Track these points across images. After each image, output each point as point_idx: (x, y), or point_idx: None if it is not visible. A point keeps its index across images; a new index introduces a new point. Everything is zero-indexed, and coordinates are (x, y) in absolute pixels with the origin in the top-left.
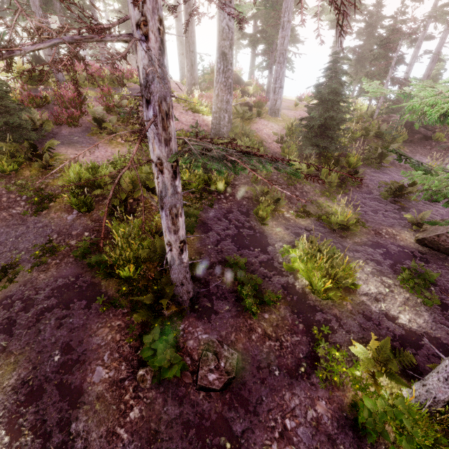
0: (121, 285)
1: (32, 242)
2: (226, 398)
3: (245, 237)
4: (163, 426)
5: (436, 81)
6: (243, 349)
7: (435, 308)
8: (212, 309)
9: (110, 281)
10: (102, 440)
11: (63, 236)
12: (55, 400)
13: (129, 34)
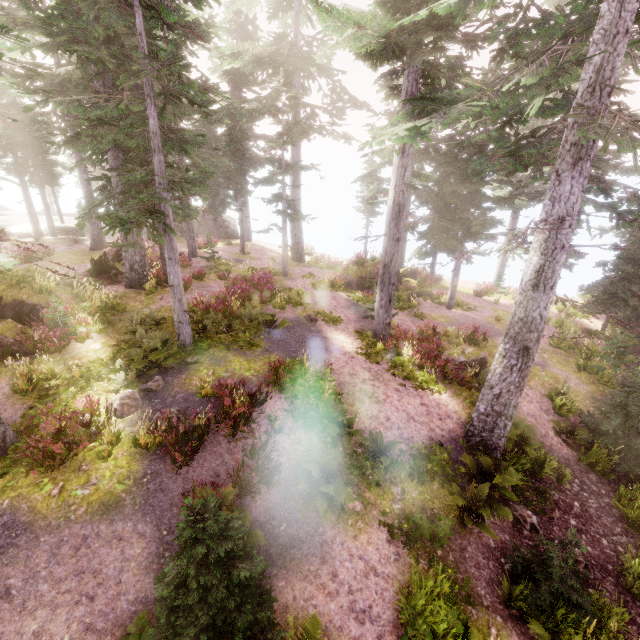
0: None
1: None
2: None
3: None
4: None
5: None
6: None
7: None
8: None
9: None
10: None
11: None
12: None
13: None
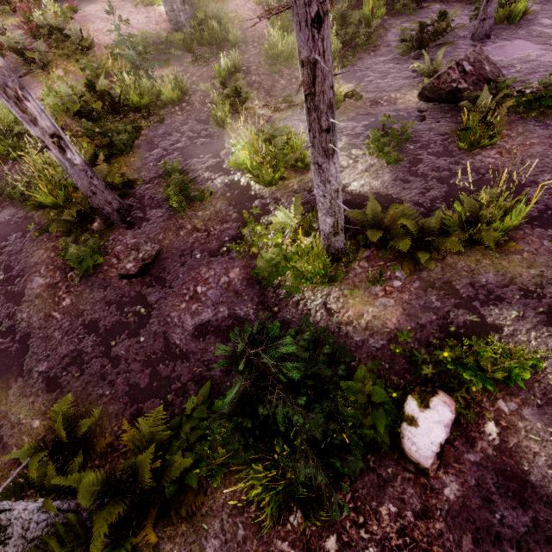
0: (50, 212)
1: None
2: (146, 281)
3: (199, 147)
4: (89, 306)
5: None
6: (169, 244)
7: (403, 167)
8: (145, 218)
9: (43, 213)
10: (41, 320)
11: (1, 186)
12: (4, 303)
13: None
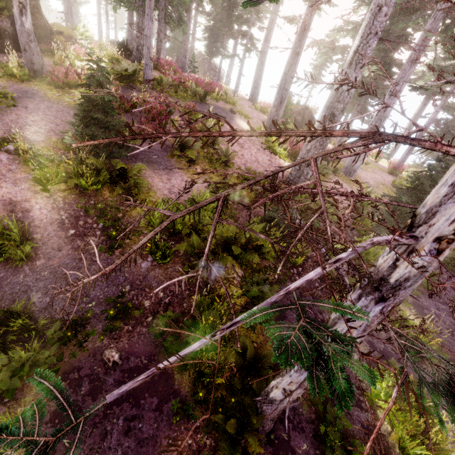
0: (198, 387)
1: (104, 290)
2: None
3: None
4: None
5: None
6: None
7: None
8: (289, 443)
9: (184, 375)
10: None
11: (136, 290)
12: None
13: (415, 238)
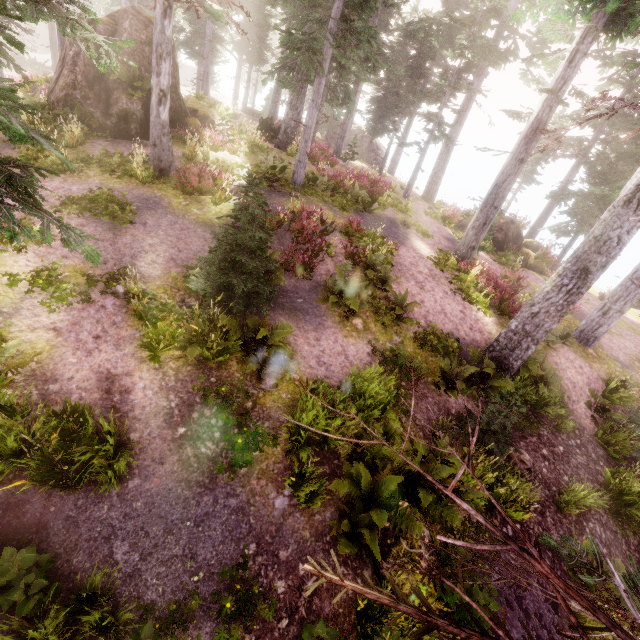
0: None
1: (217, 548)
2: None
3: None
4: None
5: None
6: None
7: None
8: None
9: None
10: None
11: (265, 554)
12: None
13: None
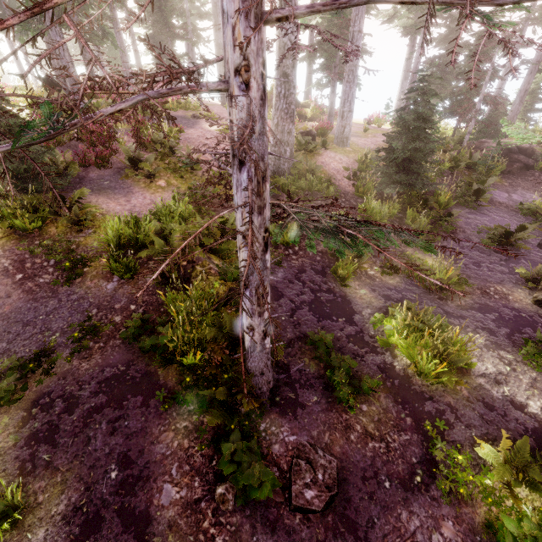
0: (184, 374)
1: (67, 320)
2: (328, 520)
3: (325, 303)
4: None
5: (534, 97)
6: (342, 453)
7: None
8: (297, 400)
9: (169, 369)
10: None
11: (104, 310)
12: (118, 532)
13: (224, 81)
